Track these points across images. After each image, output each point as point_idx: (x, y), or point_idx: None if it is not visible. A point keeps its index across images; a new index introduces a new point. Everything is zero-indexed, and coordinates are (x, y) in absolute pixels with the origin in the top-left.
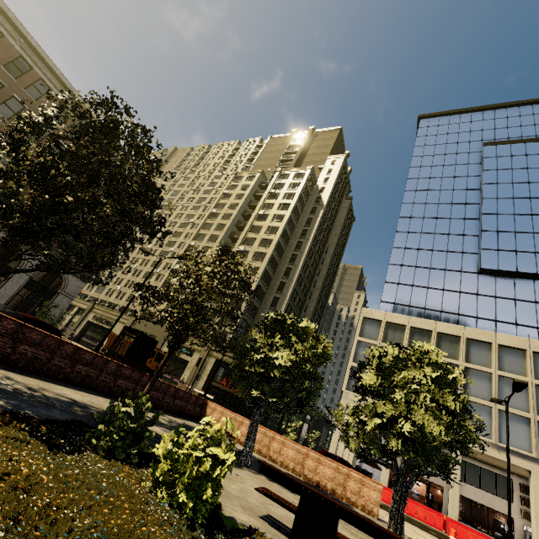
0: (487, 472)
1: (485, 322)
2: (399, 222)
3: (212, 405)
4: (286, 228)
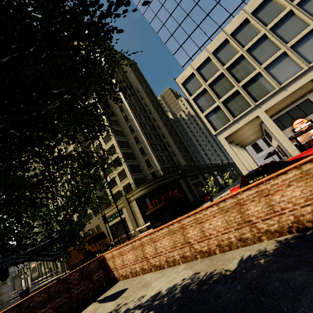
0: None
1: None
2: (146, 17)
3: (108, 255)
4: None
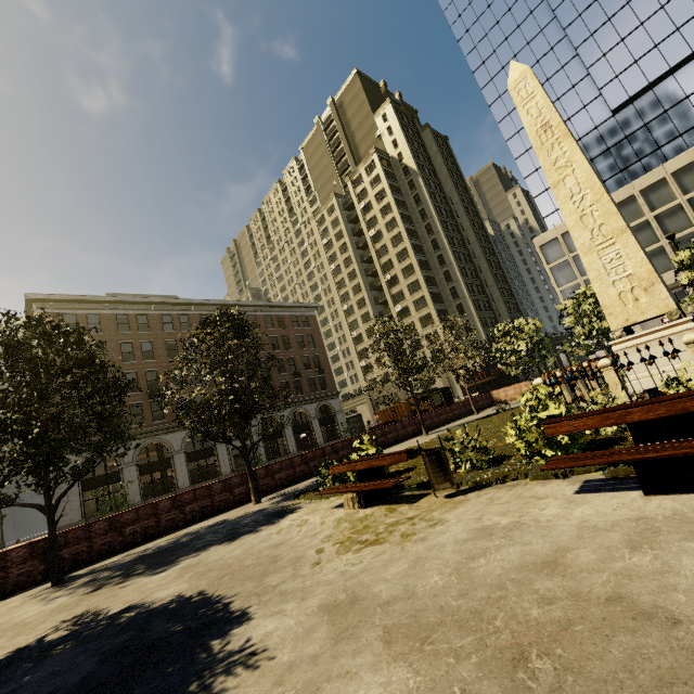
0: None
1: (650, 157)
2: (502, 130)
3: (495, 392)
4: (406, 227)
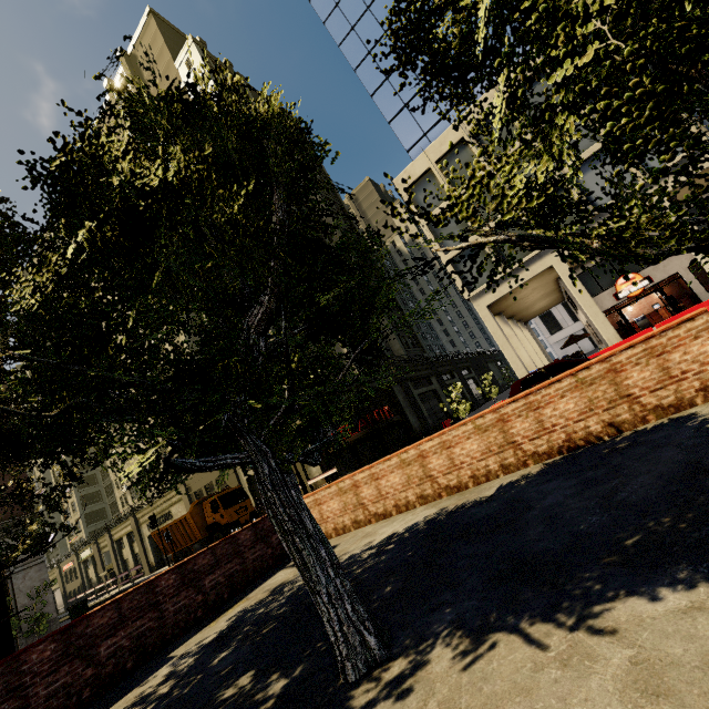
0: None
1: None
2: (330, 30)
3: None
4: None
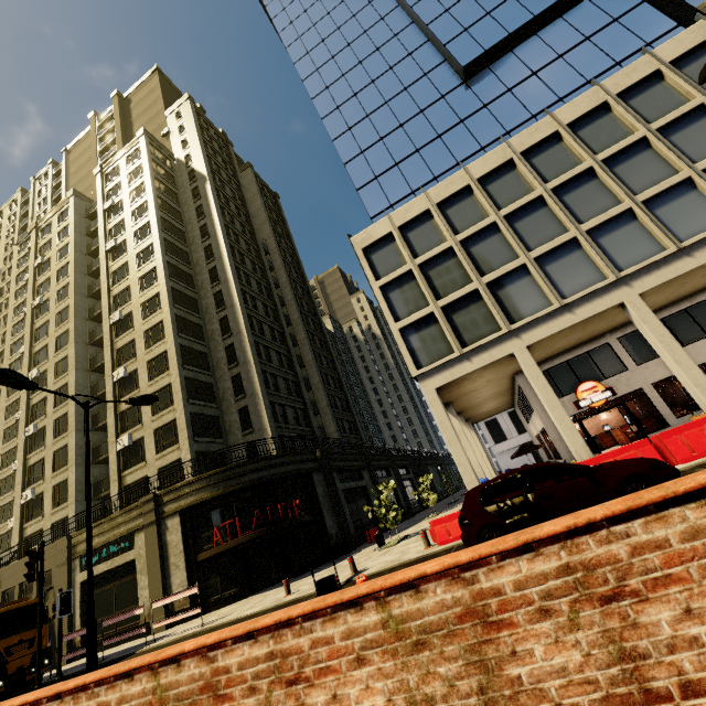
0: (674, 319)
1: (522, 129)
2: (317, 105)
3: None
4: (167, 238)
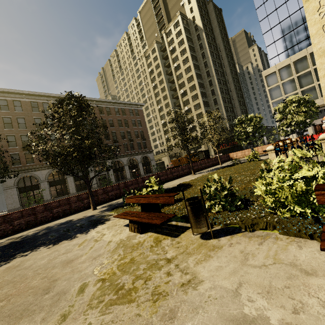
0: None
1: None
2: (254, 1)
3: (231, 154)
4: (194, 62)
